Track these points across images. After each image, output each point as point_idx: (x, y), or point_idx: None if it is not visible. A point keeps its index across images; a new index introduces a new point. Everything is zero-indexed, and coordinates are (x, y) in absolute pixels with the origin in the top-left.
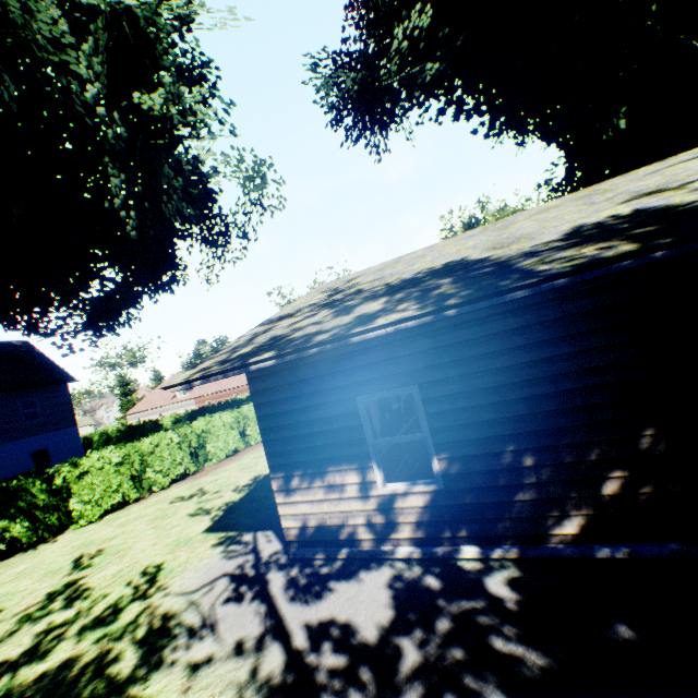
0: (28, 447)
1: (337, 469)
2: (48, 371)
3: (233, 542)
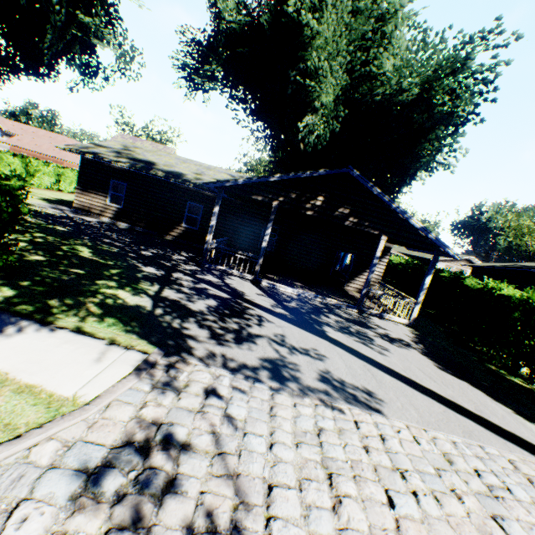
0: None
1: (98, 194)
2: None
3: (51, 204)
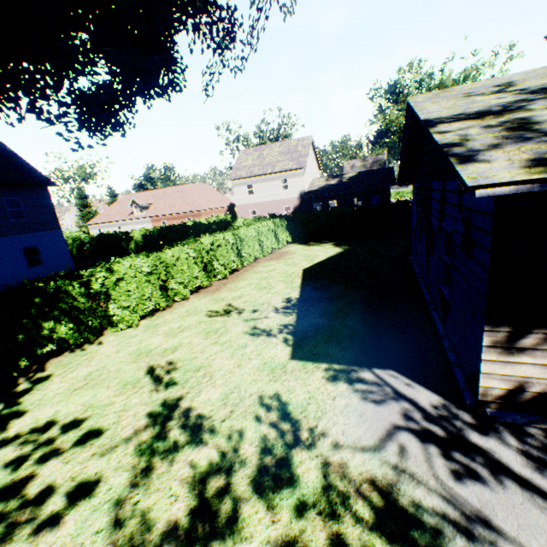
0: (19, 244)
1: None
2: (25, 172)
3: (353, 379)
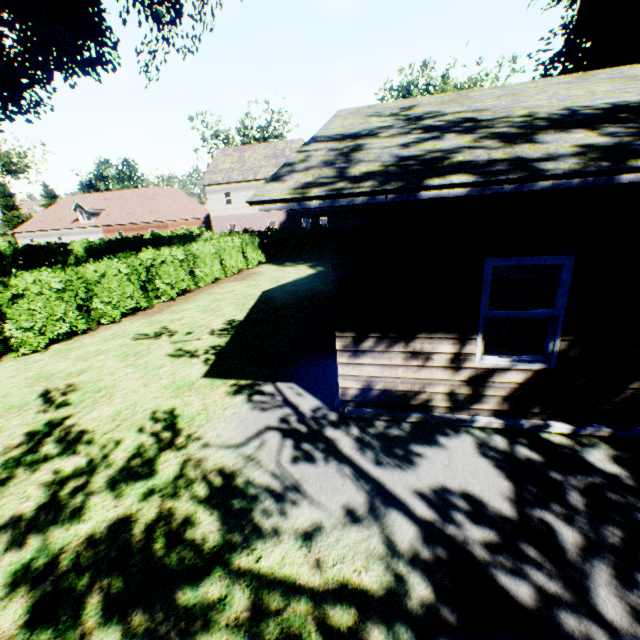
0: None
1: (428, 337)
2: None
3: (253, 392)
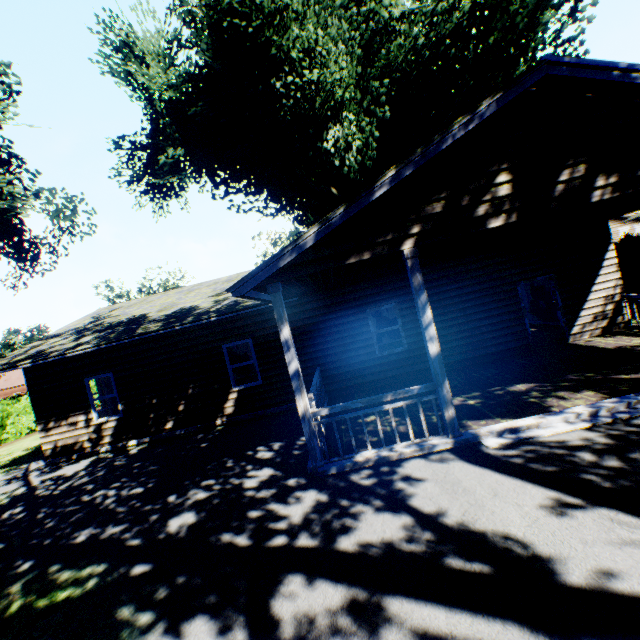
0: None
1: (75, 415)
2: None
3: (14, 469)
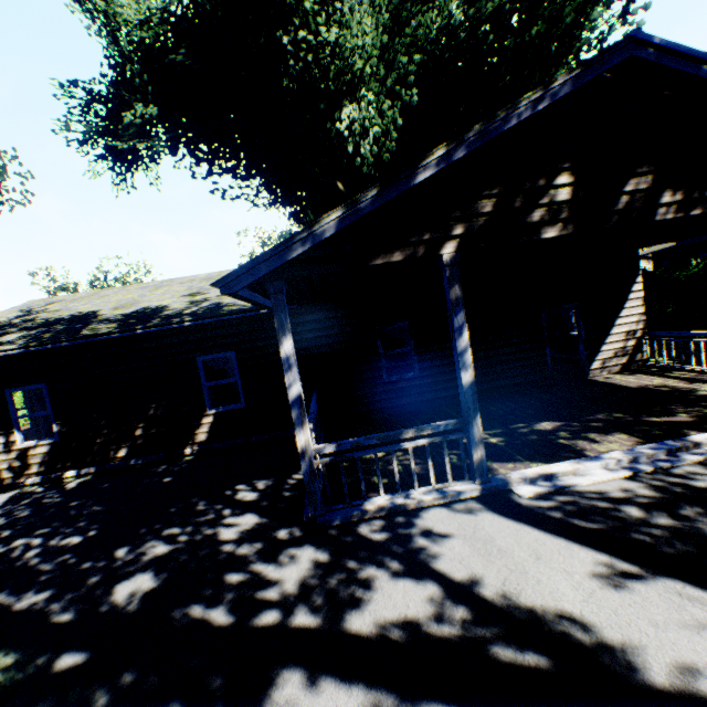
0: None
1: None
2: None
3: None
